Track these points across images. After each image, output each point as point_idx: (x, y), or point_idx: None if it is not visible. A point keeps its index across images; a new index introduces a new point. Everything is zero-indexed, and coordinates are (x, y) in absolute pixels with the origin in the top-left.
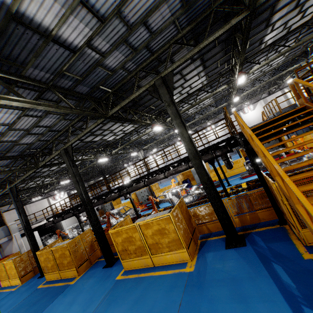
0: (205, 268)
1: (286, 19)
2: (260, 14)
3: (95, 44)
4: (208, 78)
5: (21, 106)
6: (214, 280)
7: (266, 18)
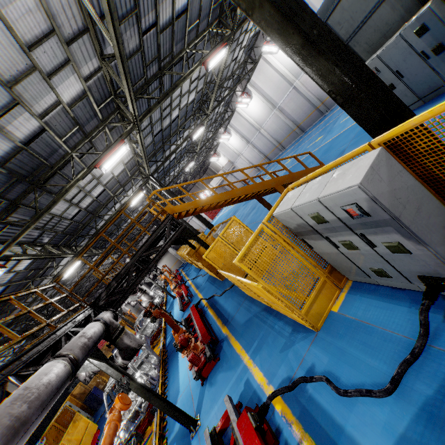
0: None
1: None
2: None
3: None
4: None
5: None
6: None
7: None
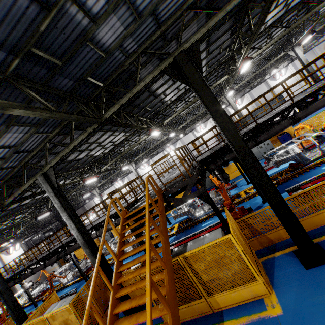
0: None
1: (174, 87)
2: (138, 97)
3: None
4: (127, 132)
5: None
6: None
7: (149, 95)
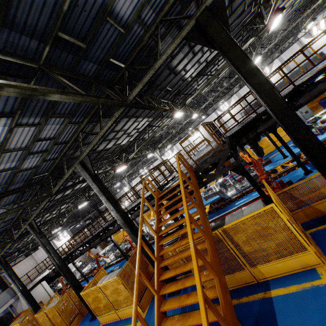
0: (148, 321)
1: (194, 61)
2: (158, 76)
3: (1, 169)
4: (150, 117)
5: None
6: None
7: (169, 73)
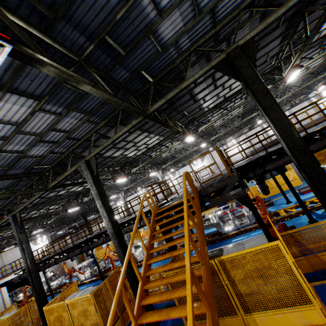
0: None
1: (214, 94)
2: (179, 99)
3: (9, 149)
4: (162, 136)
5: None
6: None
7: (189, 98)
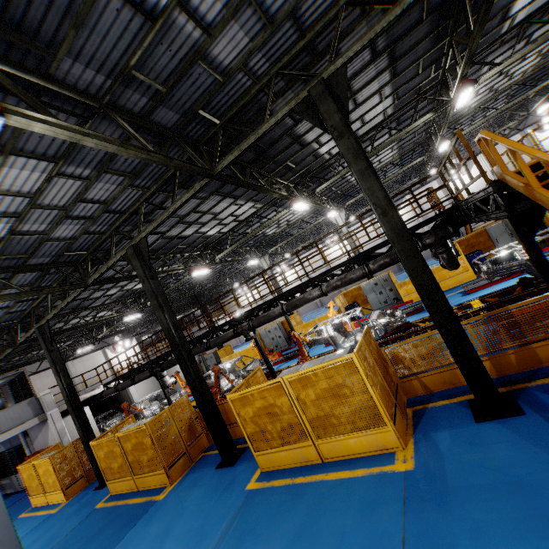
0: (441, 462)
1: None
2: None
3: (193, 3)
4: (397, 100)
5: (51, 154)
6: (471, 488)
7: None
